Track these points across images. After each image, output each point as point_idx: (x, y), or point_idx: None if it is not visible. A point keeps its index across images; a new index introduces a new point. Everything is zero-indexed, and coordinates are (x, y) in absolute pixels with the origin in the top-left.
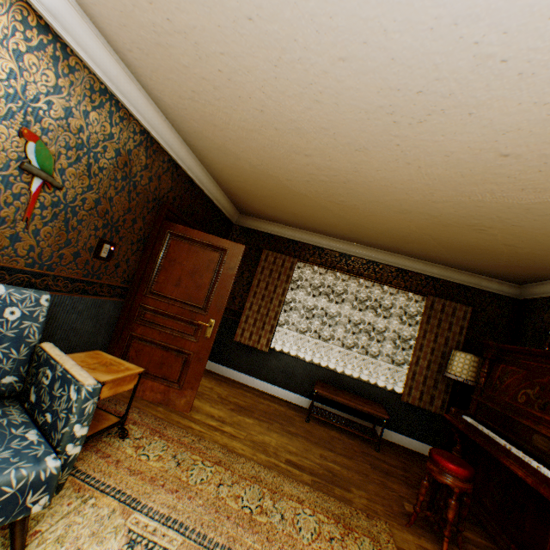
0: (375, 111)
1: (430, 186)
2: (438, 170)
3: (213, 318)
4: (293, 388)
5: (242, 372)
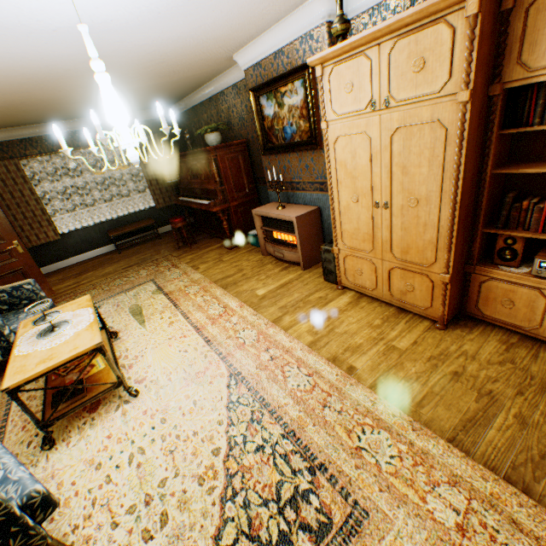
0: (26, 84)
1: (82, 94)
2: (80, 90)
3: (15, 240)
4: (99, 246)
5: (57, 262)
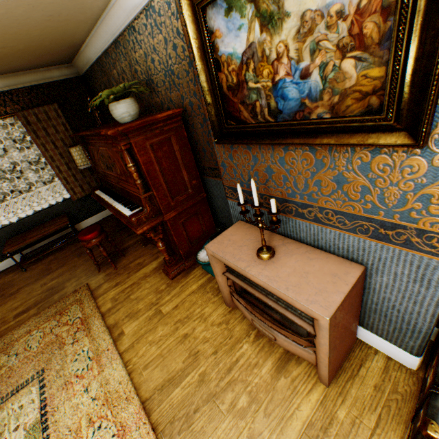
0: None
1: None
2: None
3: None
4: None
5: None
